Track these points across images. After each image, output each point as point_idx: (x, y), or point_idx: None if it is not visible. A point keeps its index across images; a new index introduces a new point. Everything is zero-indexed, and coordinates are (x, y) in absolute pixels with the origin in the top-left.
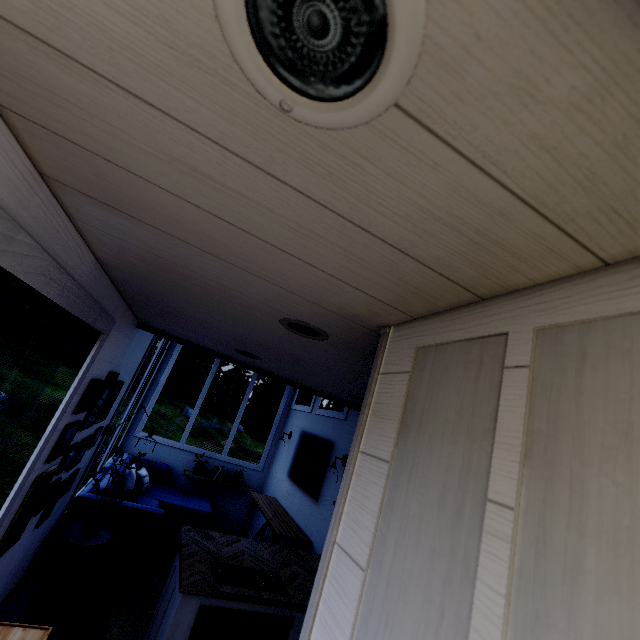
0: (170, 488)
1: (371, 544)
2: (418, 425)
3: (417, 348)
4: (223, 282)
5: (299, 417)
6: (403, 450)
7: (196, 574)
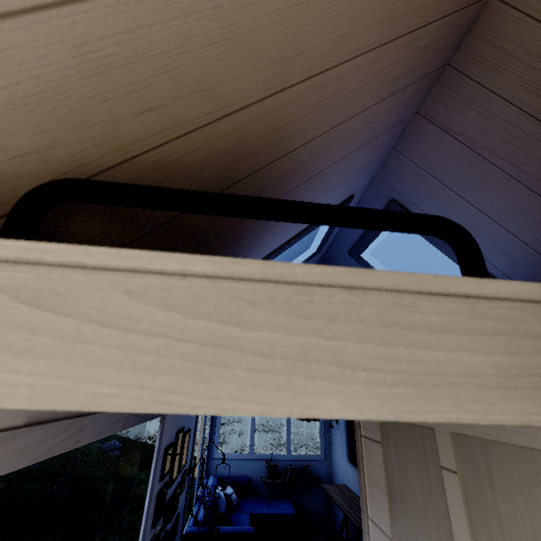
0: (254, 497)
1: None
2: (401, 504)
3: None
4: None
5: None
6: (398, 528)
7: None
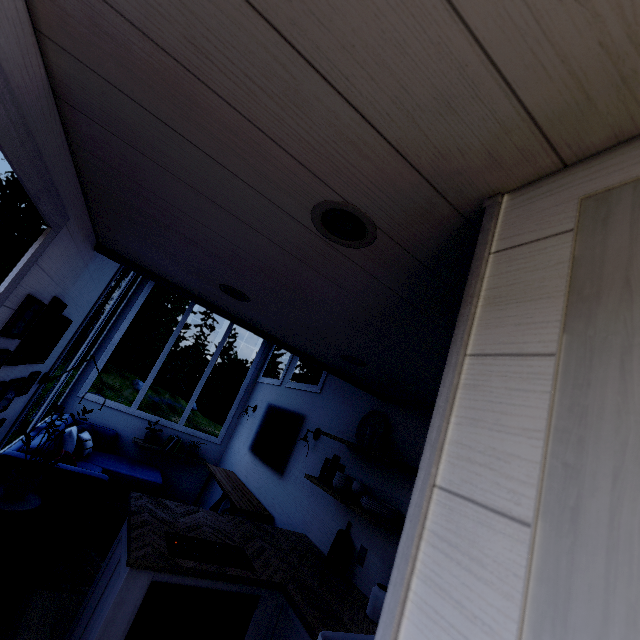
0: (116, 456)
1: (539, 481)
2: (622, 290)
3: (580, 199)
4: (253, 111)
5: (266, 390)
6: (588, 333)
7: (148, 546)
